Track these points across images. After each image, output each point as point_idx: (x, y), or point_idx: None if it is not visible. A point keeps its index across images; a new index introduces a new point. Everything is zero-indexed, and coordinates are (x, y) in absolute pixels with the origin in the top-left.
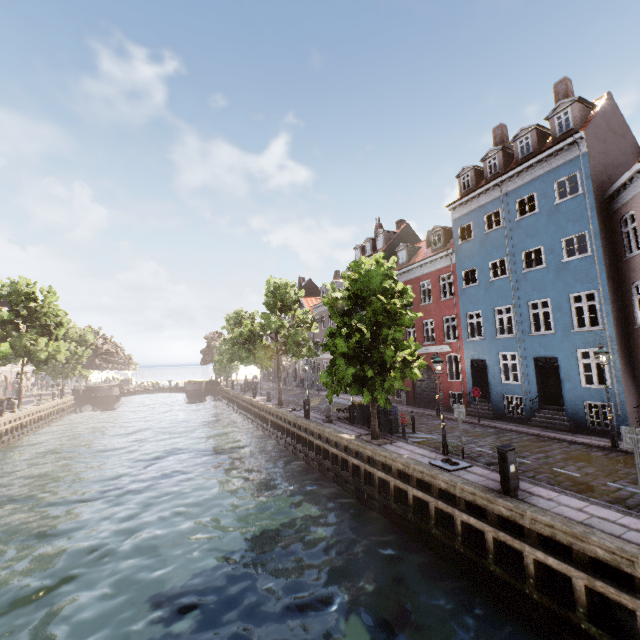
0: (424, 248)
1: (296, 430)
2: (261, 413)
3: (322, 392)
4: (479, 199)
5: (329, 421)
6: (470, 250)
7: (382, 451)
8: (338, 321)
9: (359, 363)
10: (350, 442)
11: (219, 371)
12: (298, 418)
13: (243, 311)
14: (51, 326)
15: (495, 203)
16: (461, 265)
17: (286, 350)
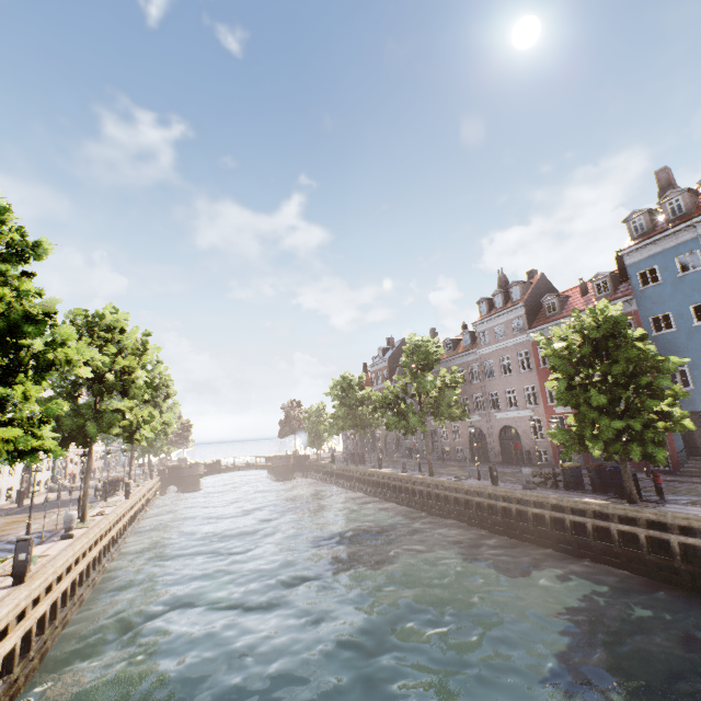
0: (576, 297)
1: (487, 500)
2: (406, 485)
3: (446, 461)
4: (665, 242)
5: (532, 487)
6: (658, 295)
7: (677, 513)
8: (568, 373)
9: (615, 416)
10: (606, 506)
11: (309, 443)
12: (487, 486)
13: (349, 375)
14: (158, 398)
15: (689, 244)
16: (646, 311)
17: (435, 413)
